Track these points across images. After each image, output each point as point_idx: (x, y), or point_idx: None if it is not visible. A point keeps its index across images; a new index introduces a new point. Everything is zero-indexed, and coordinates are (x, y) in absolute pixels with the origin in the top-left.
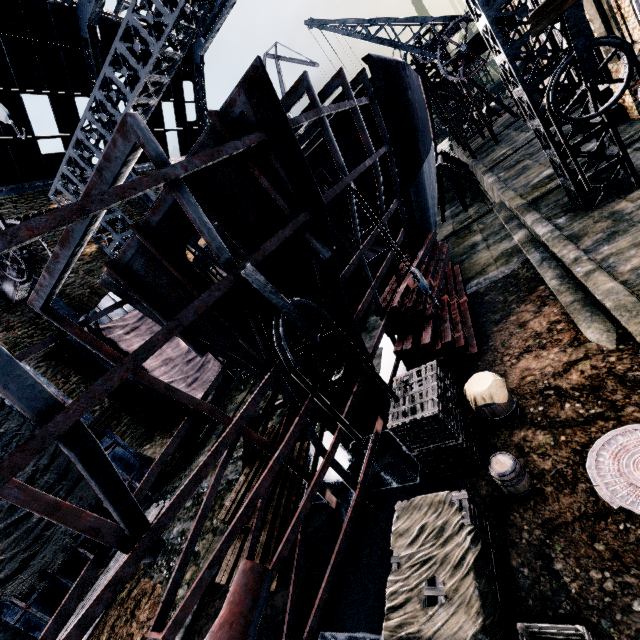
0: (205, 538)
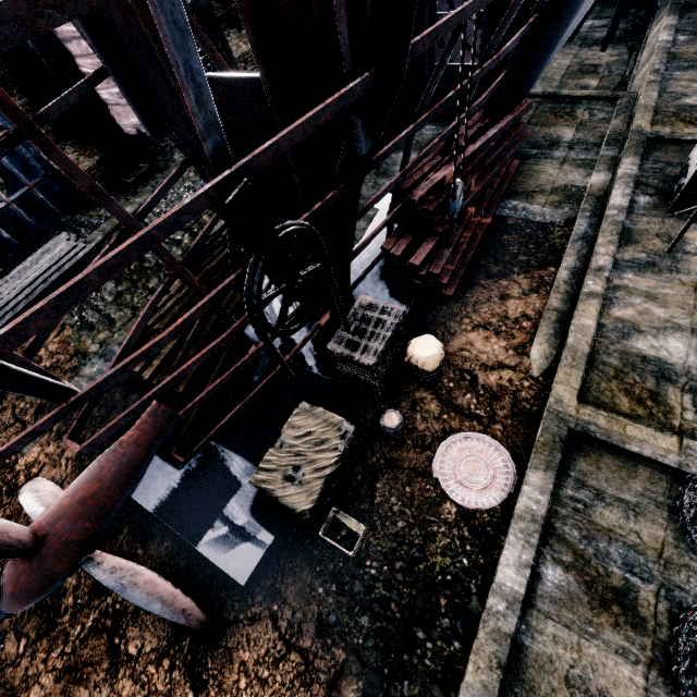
0: (123, 311)
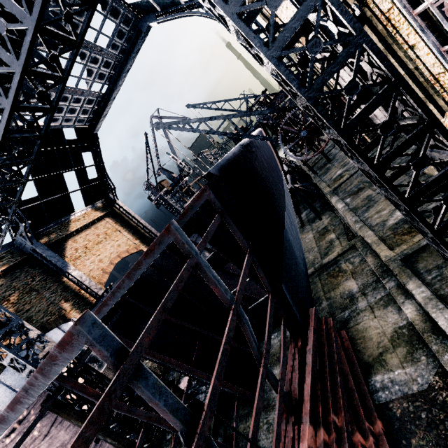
0: None
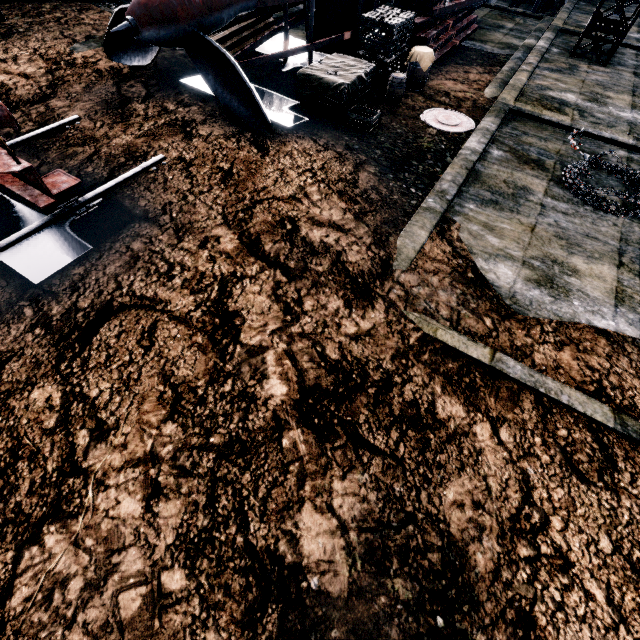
0: None
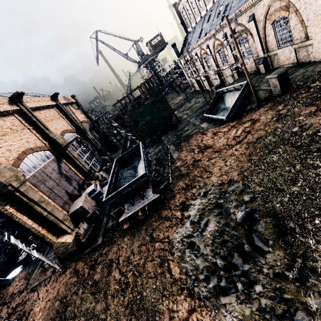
0: None
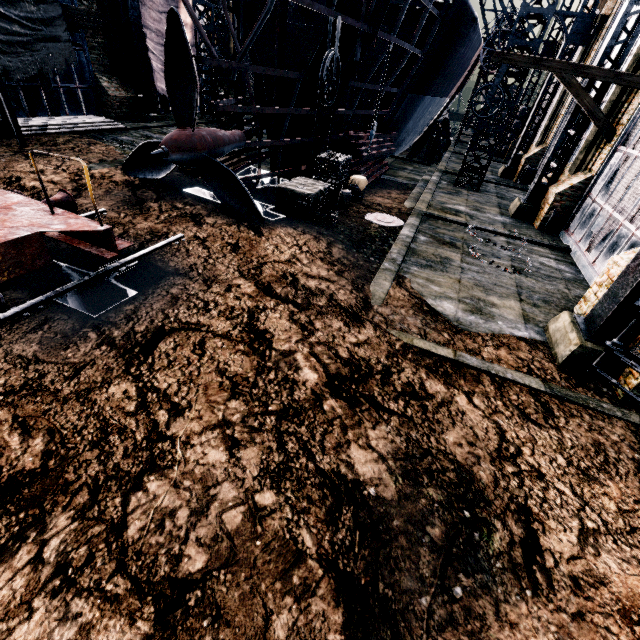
0: None
